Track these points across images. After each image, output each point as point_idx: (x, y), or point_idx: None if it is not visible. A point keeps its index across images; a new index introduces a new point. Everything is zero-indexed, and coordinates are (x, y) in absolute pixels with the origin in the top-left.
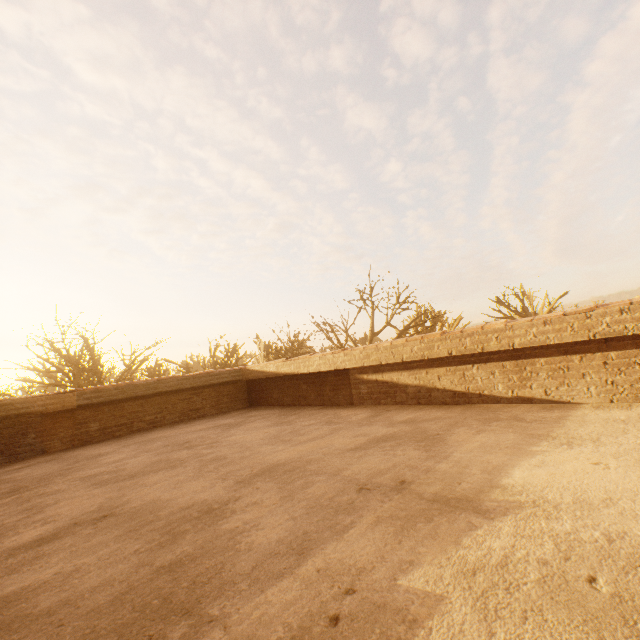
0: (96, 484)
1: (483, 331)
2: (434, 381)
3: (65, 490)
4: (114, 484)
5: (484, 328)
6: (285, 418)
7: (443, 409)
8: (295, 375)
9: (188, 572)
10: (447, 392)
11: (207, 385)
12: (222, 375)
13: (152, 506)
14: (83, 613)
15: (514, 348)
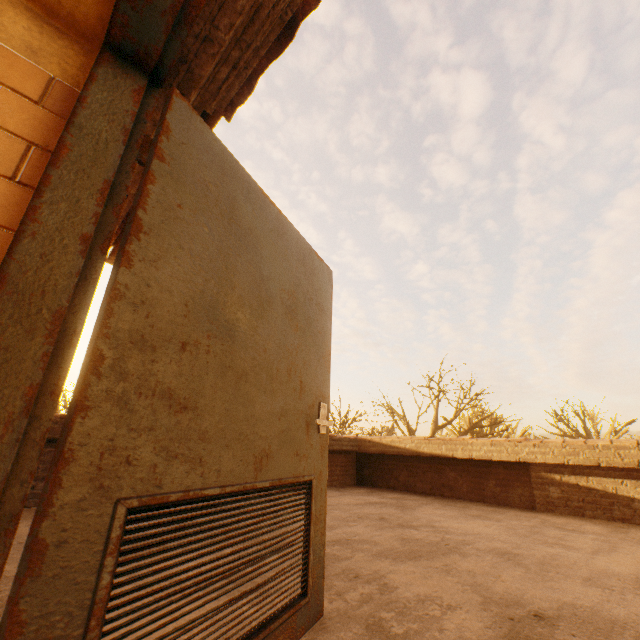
0: (382, 556)
1: None
2: None
3: (348, 556)
4: (415, 562)
5: None
6: (464, 510)
7: None
8: (437, 458)
9: None
10: None
11: (330, 450)
12: (342, 441)
13: (589, 613)
14: None
15: None
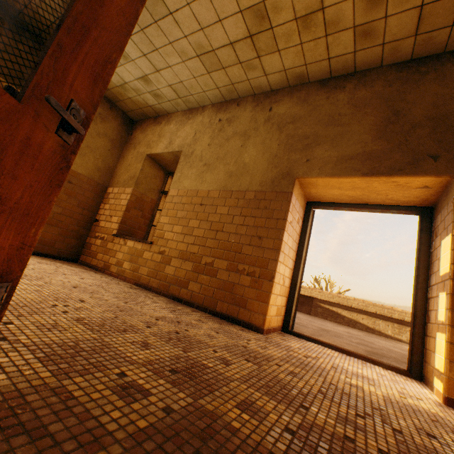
0: None
1: (393, 309)
2: (359, 319)
3: None
4: None
5: (392, 308)
6: None
7: (366, 332)
8: None
9: (395, 351)
10: (364, 326)
11: None
12: None
13: (335, 331)
14: (389, 351)
15: (400, 319)
